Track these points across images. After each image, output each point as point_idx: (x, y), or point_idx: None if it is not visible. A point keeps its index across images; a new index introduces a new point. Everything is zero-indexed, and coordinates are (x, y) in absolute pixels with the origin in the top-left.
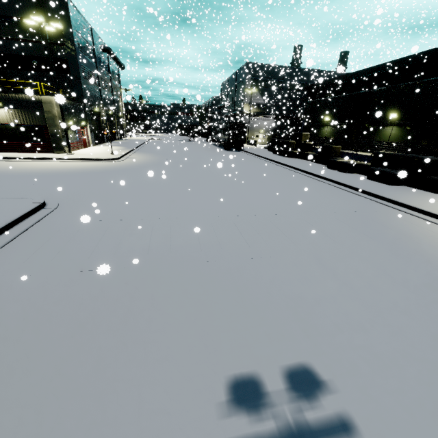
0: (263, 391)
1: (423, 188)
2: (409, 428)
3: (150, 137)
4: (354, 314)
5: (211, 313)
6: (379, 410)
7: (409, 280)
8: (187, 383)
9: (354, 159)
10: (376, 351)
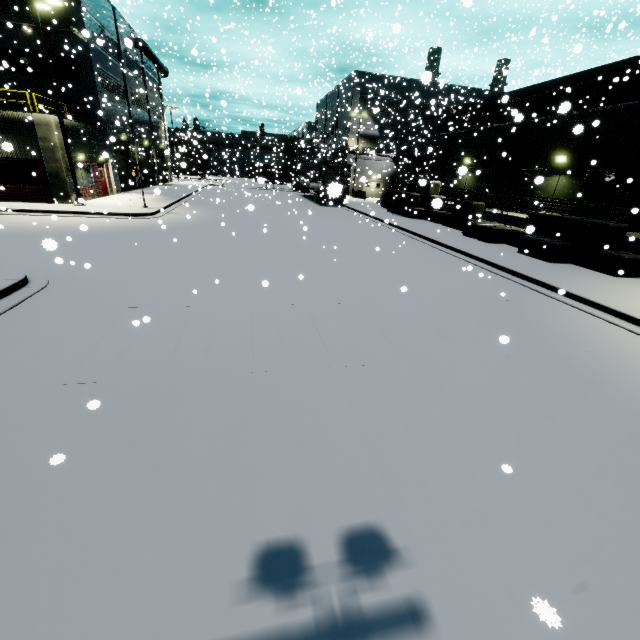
0: (304, 565)
1: (595, 268)
2: (506, 618)
3: (209, 183)
4: (460, 451)
5: (249, 449)
6: (468, 591)
7: (550, 402)
8: (195, 553)
9: (502, 223)
10: (481, 506)
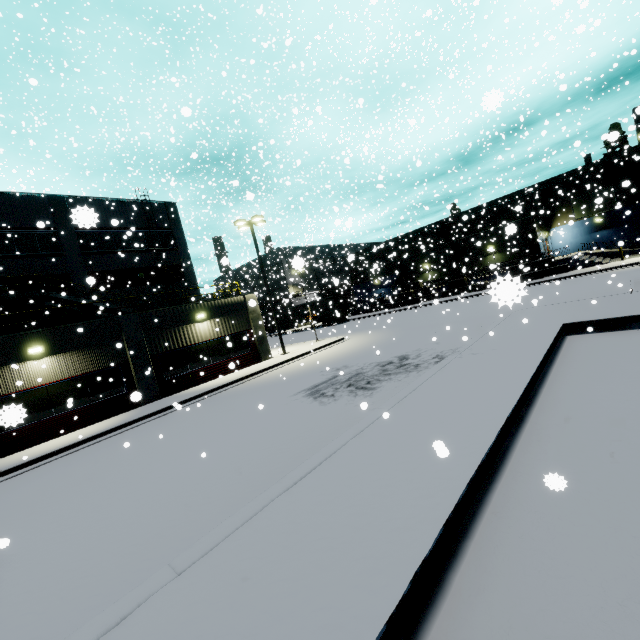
0: None
1: (558, 273)
2: None
3: None
4: None
5: None
6: None
7: None
8: None
9: (484, 281)
10: None
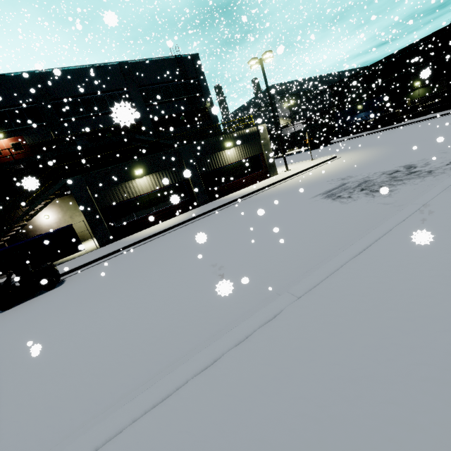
0: None
1: None
2: None
3: None
4: None
5: None
6: None
7: None
8: None
9: None
10: None
